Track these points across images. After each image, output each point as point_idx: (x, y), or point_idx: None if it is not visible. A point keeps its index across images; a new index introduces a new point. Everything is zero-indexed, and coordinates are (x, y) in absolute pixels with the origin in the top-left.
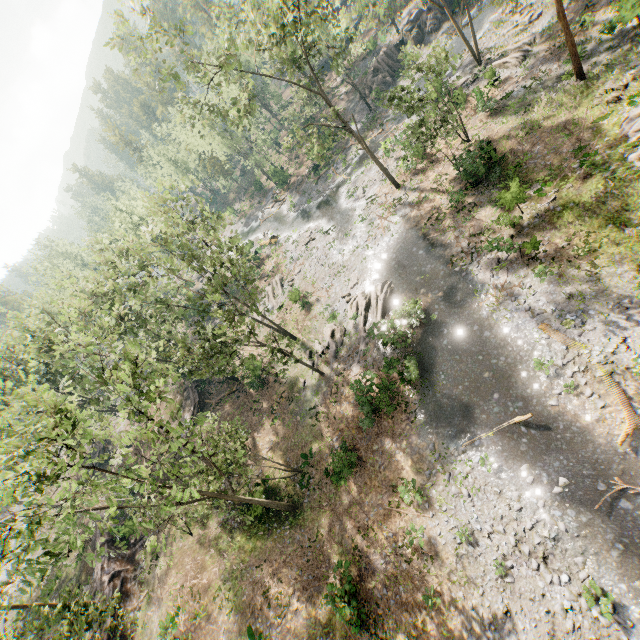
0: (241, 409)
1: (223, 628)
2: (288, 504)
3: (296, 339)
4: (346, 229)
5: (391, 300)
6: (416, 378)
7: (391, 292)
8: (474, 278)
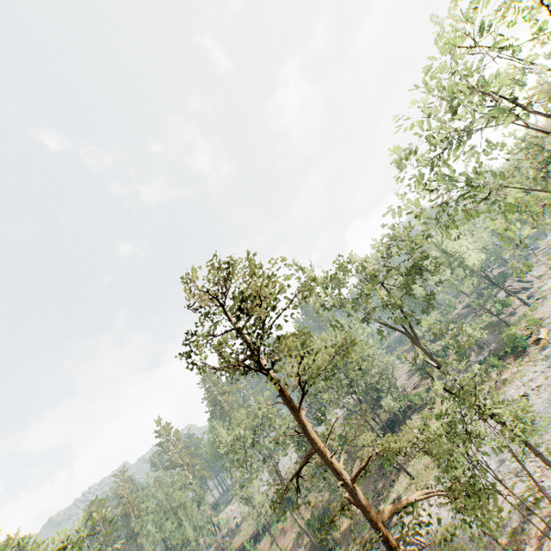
0: (378, 468)
1: (290, 537)
2: (316, 543)
3: (410, 475)
4: None
5: None
6: None
7: None
8: None
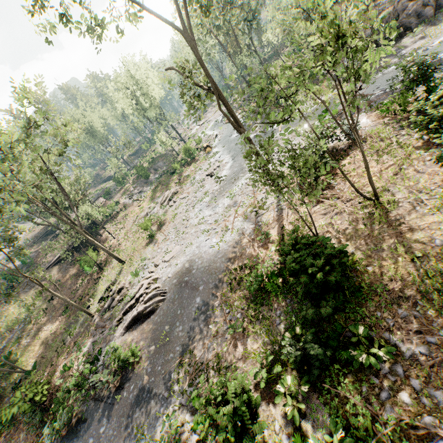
0: (75, 278)
1: None
2: None
3: (121, 262)
4: (223, 191)
5: (146, 317)
6: (49, 439)
7: (152, 310)
8: (160, 418)
